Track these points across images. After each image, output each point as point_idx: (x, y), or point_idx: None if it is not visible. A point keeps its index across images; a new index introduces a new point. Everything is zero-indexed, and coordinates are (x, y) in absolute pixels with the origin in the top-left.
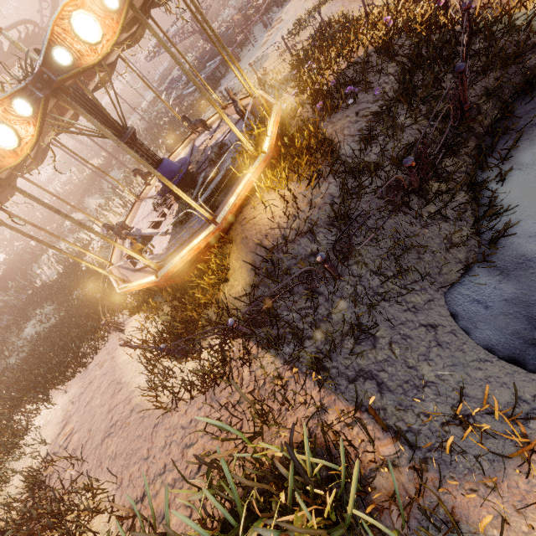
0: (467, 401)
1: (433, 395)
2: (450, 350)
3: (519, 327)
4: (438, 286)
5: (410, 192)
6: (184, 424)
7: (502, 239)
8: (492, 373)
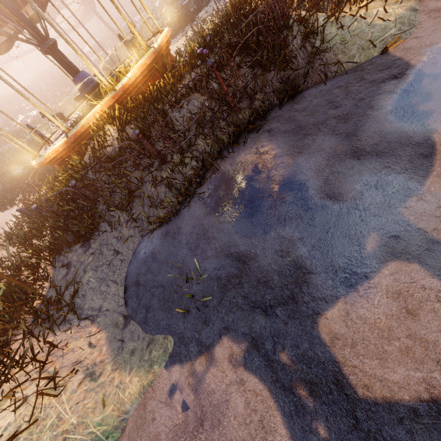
0: (80, 299)
1: (73, 289)
2: (110, 270)
3: (142, 271)
4: (143, 229)
5: (152, 157)
6: (3, 257)
7: (184, 212)
8: (109, 291)
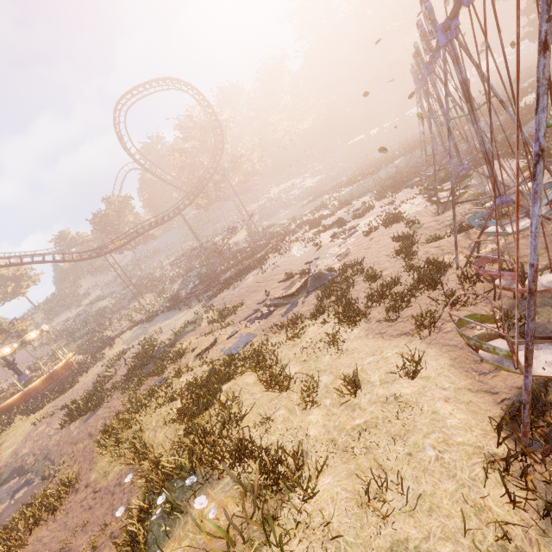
0: None
1: None
2: None
3: None
4: None
5: None
6: None
7: None
8: None
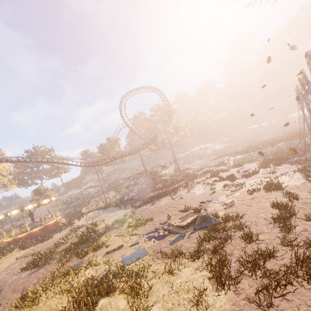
0: None
1: None
2: None
3: None
4: None
5: None
6: None
7: None
8: None
